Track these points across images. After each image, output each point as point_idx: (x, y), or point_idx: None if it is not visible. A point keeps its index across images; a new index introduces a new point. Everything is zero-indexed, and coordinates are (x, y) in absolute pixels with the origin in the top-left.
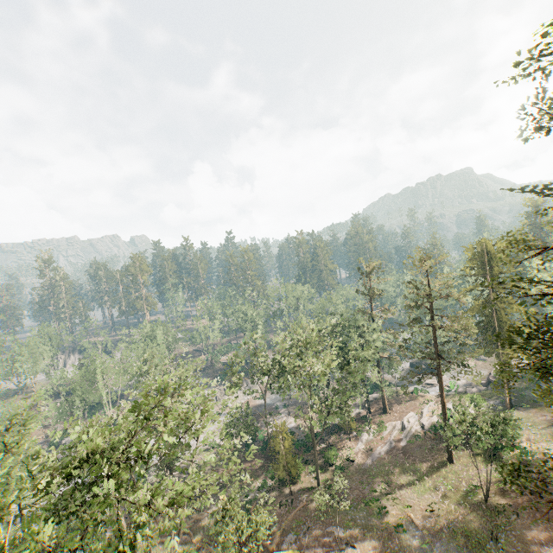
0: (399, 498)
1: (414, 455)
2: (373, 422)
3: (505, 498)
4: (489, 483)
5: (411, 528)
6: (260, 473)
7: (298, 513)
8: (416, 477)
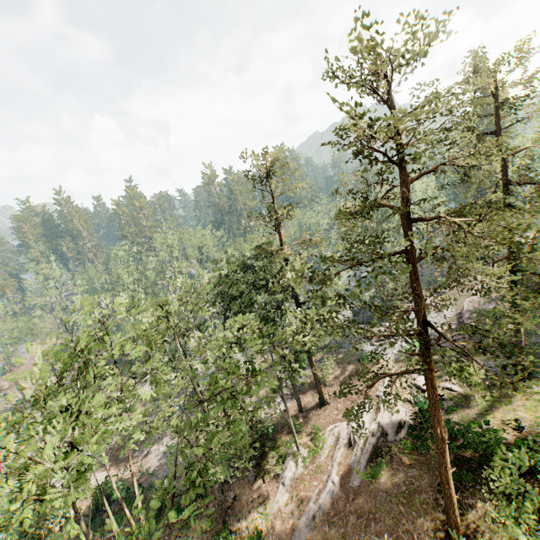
0: None
1: (378, 517)
2: (305, 428)
3: None
4: None
5: None
6: None
7: None
8: None
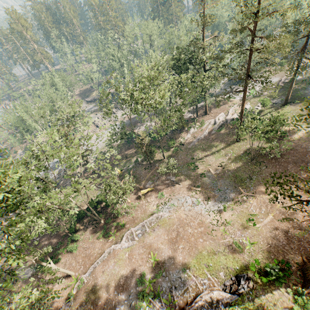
0: (205, 161)
1: (218, 138)
2: (198, 121)
3: (262, 159)
4: (256, 154)
5: (209, 174)
6: (135, 154)
7: (154, 172)
8: (217, 150)
